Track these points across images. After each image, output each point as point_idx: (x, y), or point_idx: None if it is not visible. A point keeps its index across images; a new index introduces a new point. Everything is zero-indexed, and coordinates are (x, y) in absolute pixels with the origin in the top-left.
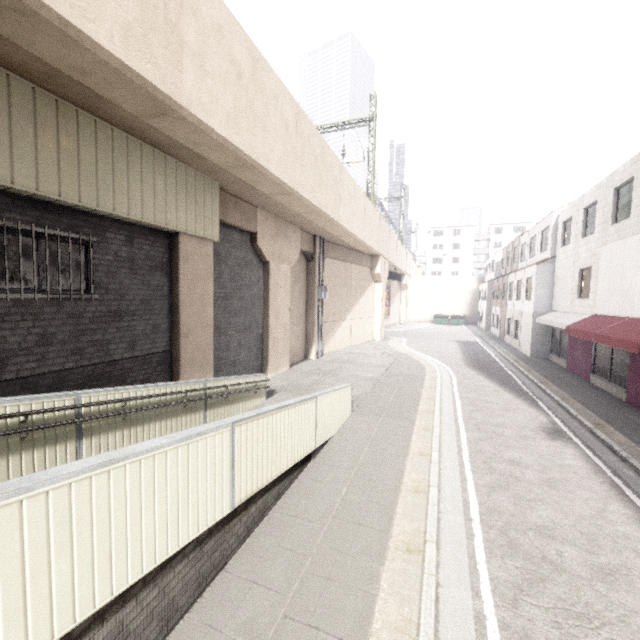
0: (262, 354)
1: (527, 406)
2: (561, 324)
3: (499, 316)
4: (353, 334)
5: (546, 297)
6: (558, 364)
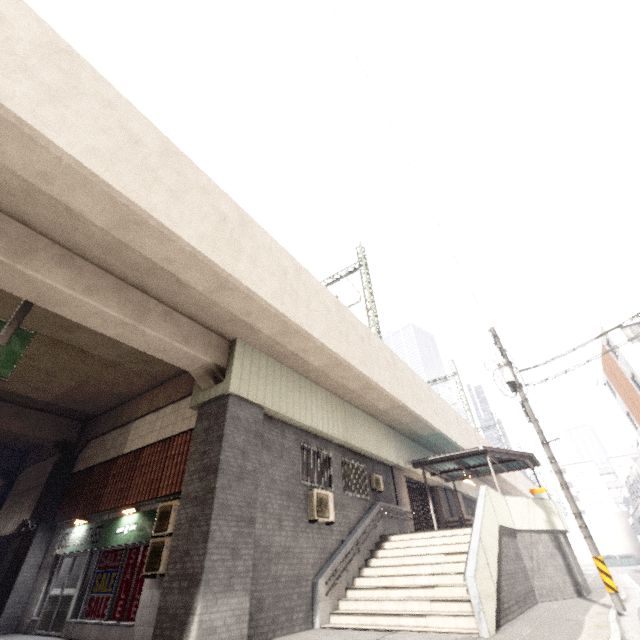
0: None
1: None
2: None
3: None
4: None
5: None
6: None
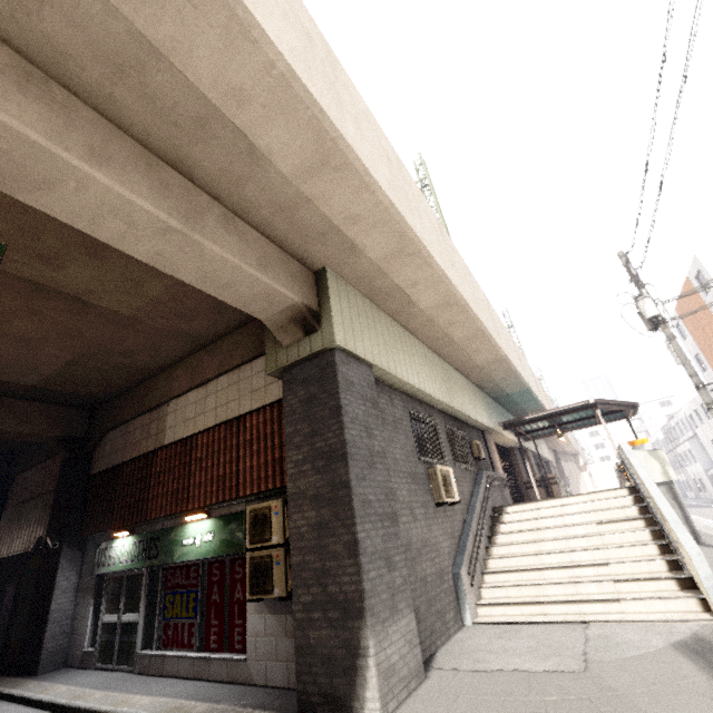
0: None
1: (712, 508)
2: None
3: (686, 481)
4: None
5: (705, 459)
6: None
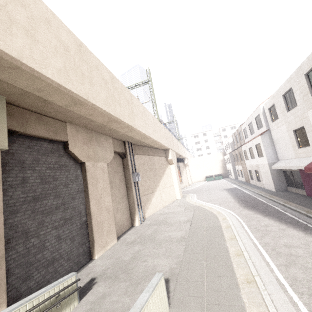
0: (88, 238)
1: None
2: (297, 166)
3: (242, 170)
4: (163, 199)
5: (272, 153)
6: (298, 193)
